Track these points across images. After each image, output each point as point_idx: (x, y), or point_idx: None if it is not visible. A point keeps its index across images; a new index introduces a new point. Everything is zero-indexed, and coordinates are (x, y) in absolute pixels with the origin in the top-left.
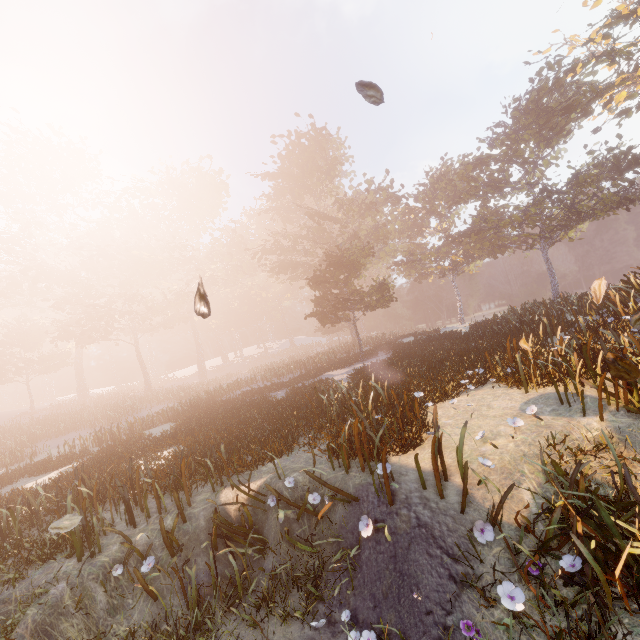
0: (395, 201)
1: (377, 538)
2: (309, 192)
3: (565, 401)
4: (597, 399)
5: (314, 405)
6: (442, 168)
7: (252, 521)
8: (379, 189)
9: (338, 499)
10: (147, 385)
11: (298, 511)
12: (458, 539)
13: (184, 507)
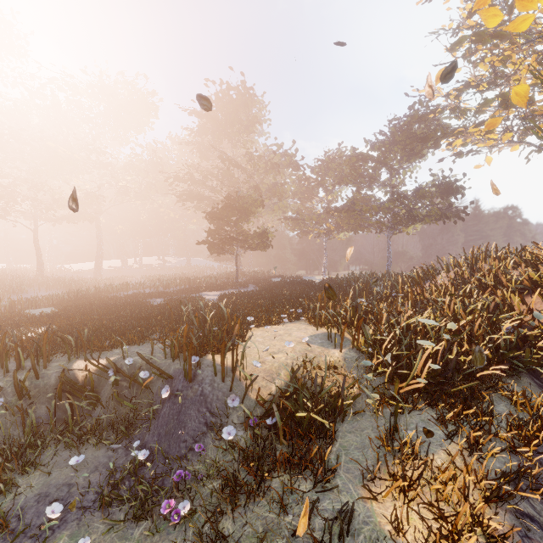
0: (295, 168)
1: (174, 401)
2: (228, 138)
3: (332, 338)
4: (349, 340)
5: (179, 314)
6: (338, 152)
7: (93, 384)
8: (285, 154)
9: (158, 375)
10: (39, 270)
11: (131, 382)
12: (220, 405)
13: (40, 369)
